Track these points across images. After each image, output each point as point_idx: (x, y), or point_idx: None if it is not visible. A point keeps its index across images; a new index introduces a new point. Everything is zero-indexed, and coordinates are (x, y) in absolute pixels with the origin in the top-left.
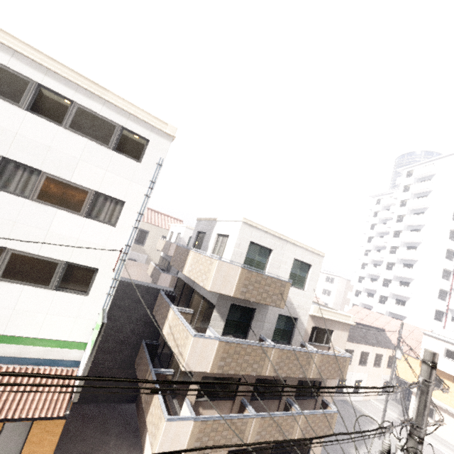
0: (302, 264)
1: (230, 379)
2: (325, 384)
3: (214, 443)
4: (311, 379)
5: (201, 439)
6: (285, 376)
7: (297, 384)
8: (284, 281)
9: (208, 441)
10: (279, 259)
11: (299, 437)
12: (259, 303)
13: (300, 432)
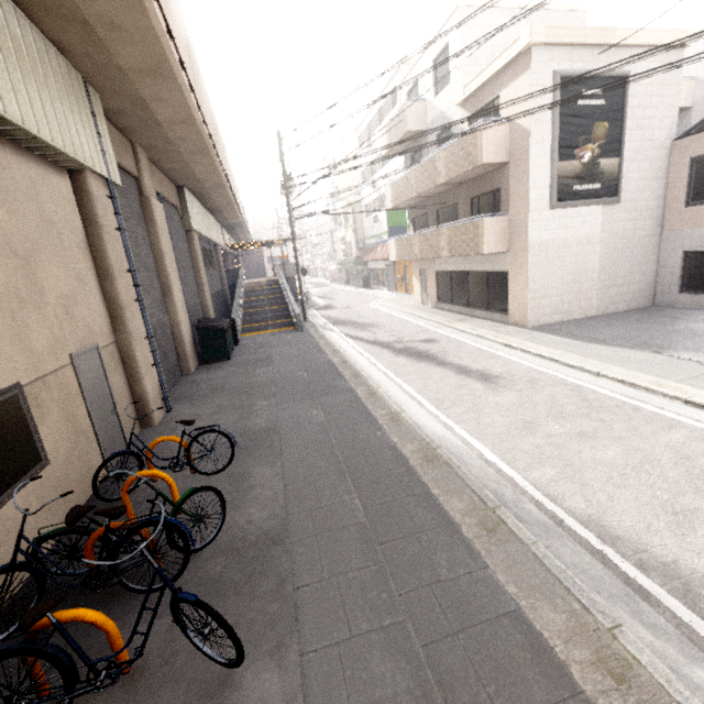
0: (445, 53)
1: (426, 218)
2: (508, 190)
3: (403, 254)
4: (485, 191)
5: (399, 251)
6: (422, 193)
7: (474, 204)
8: (402, 107)
9: (401, 253)
10: (423, 82)
11: (446, 253)
12: (422, 140)
13: (446, 248)
